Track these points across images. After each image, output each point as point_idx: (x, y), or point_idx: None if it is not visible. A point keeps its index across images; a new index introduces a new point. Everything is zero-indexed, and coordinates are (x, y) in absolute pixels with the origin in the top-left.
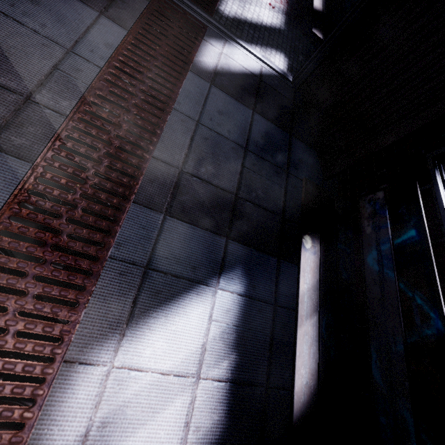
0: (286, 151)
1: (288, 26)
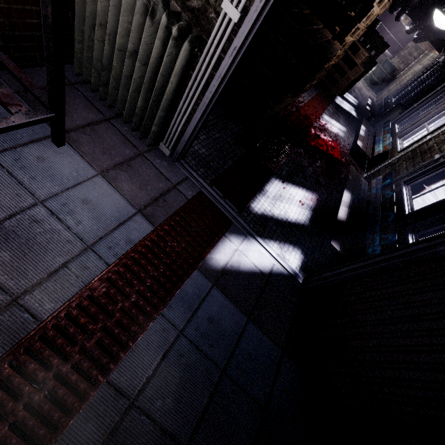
0: (271, 377)
1: (313, 222)
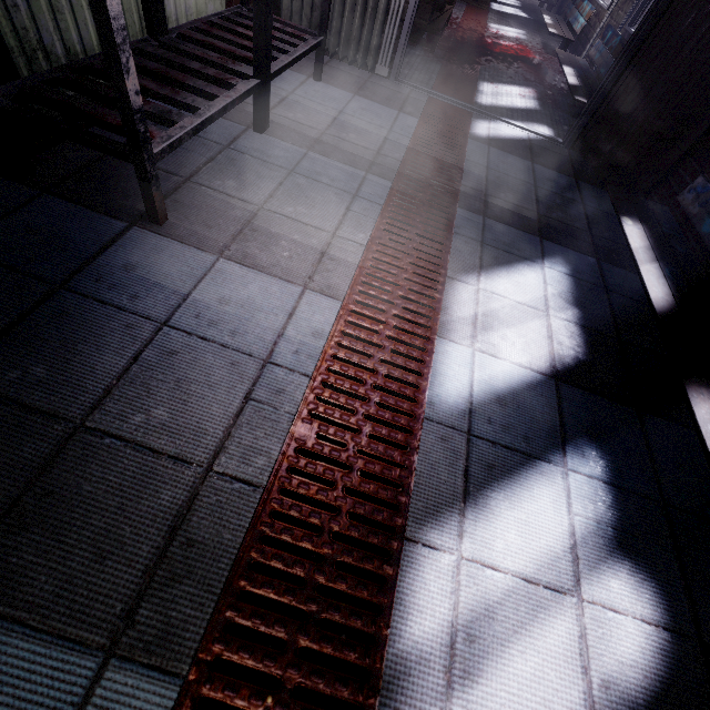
0: (575, 190)
1: (544, 107)
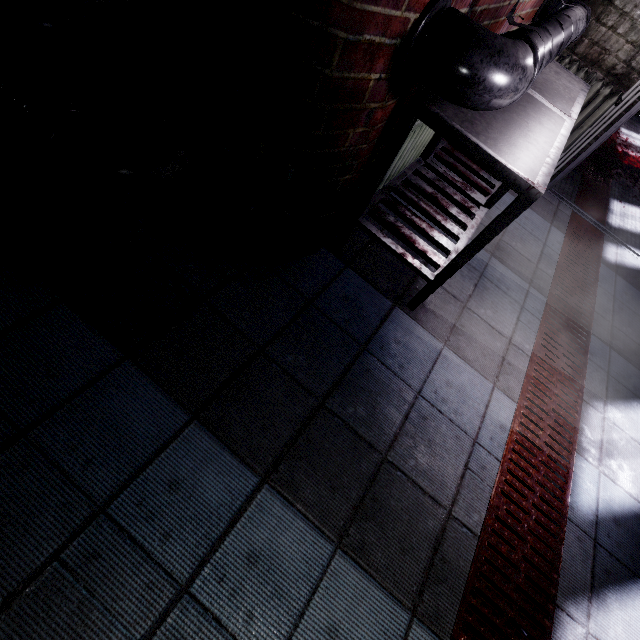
0: None
1: None
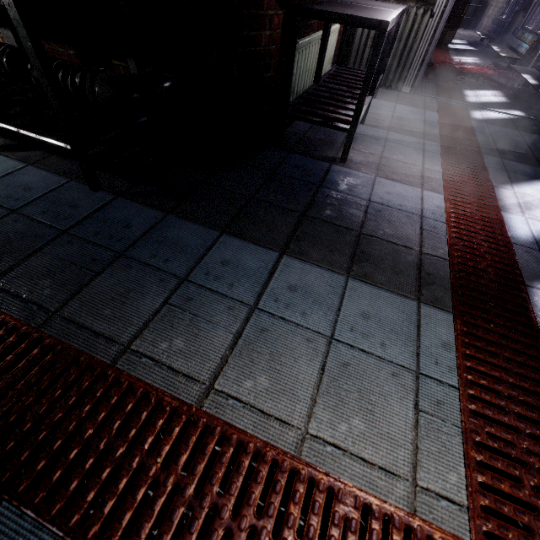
0: None
1: (511, 101)
